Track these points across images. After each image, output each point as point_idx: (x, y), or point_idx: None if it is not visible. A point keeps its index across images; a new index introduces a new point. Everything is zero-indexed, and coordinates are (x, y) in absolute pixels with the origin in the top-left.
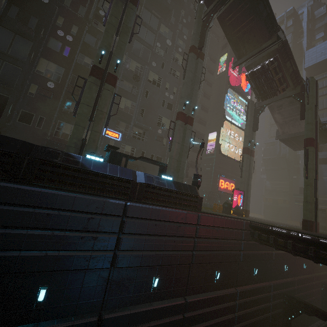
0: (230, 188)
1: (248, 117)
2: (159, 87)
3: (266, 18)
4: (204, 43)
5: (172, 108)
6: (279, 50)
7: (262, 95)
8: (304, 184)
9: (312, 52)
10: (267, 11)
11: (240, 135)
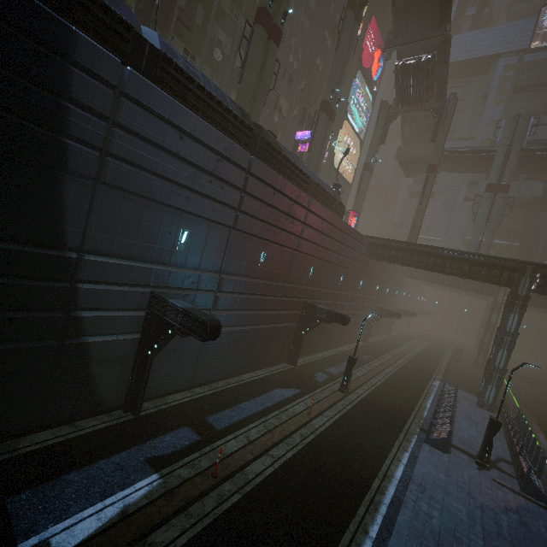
0: None
1: (379, 124)
2: (283, 43)
3: None
4: None
5: (293, 84)
6: (440, 47)
7: (404, 99)
8: (416, 210)
9: (457, 42)
10: None
11: (355, 145)
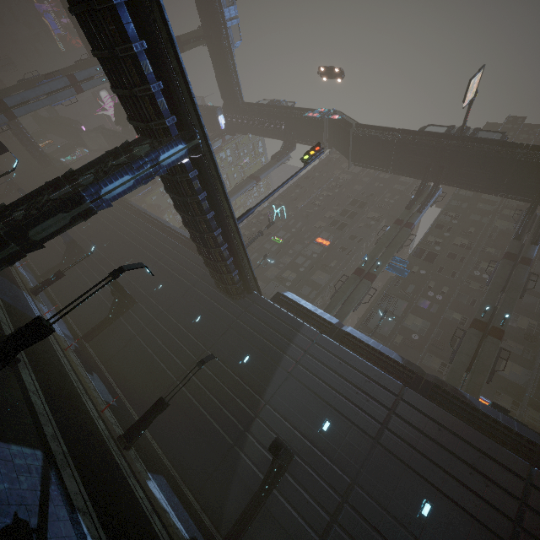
0: None
1: None
2: None
3: None
4: None
5: None
6: None
7: None
8: None
9: None
10: None
11: None
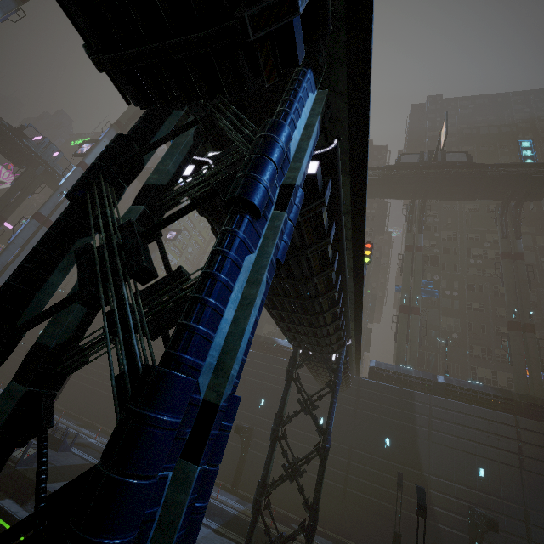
0: None
1: None
2: None
3: None
4: None
5: None
6: None
7: None
8: None
9: None
10: None
11: None
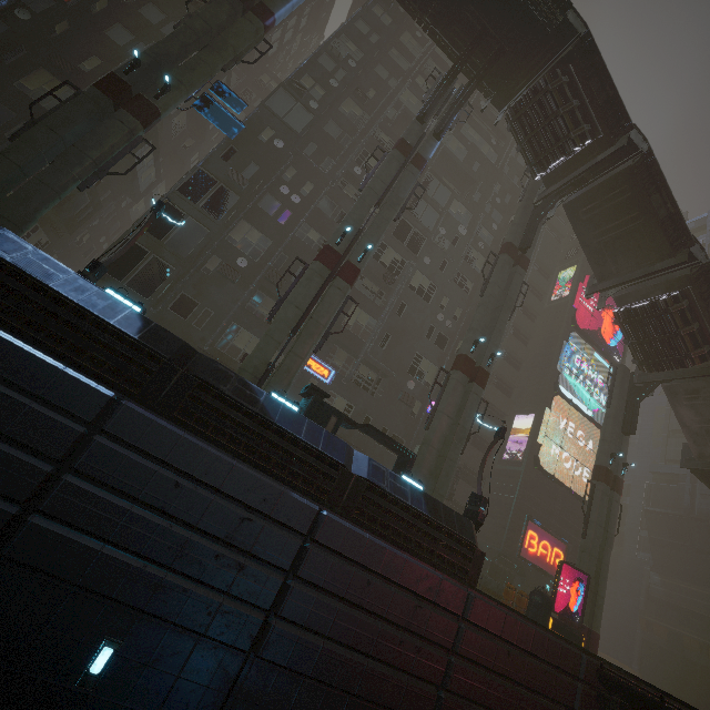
0: (552, 560)
1: (613, 400)
2: (427, 302)
3: (665, 219)
4: (532, 241)
5: (446, 345)
6: (693, 280)
7: (651, 359)
8: None
9: None
10: (668, 209)
11: (591, 436)
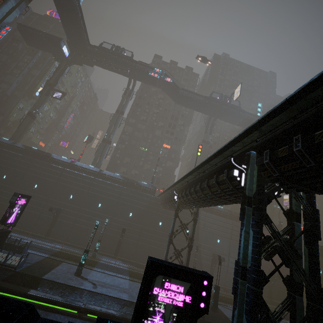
0: None
1: None
2: None
3: None
4: None
5: None
6: None
7: None
8: None
9: None
10: None
11: None
